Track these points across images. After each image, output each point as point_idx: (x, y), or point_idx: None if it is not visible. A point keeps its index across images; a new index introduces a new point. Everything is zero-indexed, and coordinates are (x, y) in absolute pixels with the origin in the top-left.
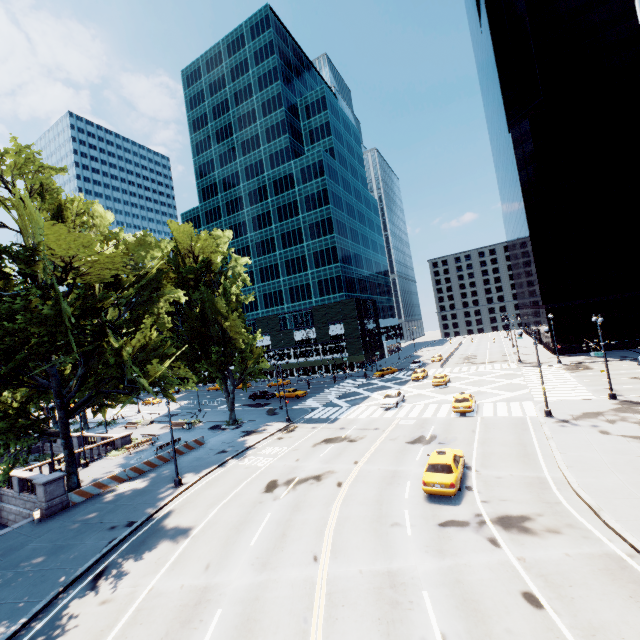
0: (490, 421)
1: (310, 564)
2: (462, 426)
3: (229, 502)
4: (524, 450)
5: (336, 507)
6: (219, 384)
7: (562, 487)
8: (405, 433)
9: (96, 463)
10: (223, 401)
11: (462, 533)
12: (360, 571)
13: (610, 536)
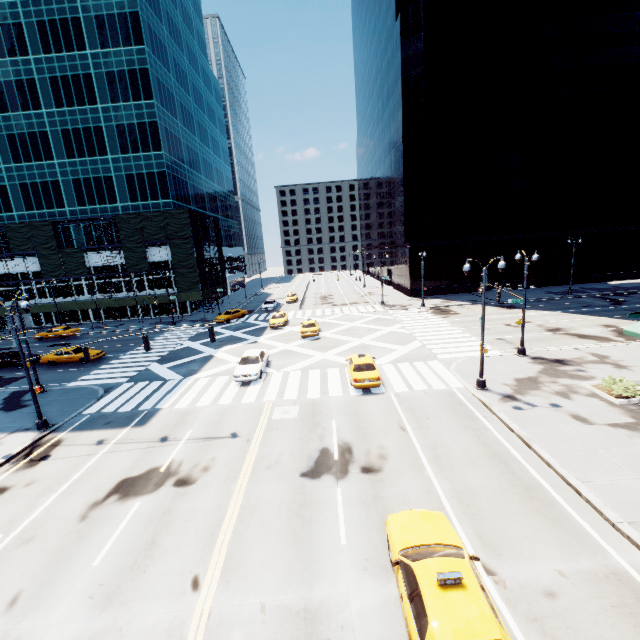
0: (413, 402)
1: None
2: (379, 417)
3: None
4: (514, 475)
5: None
6: None
7: None
8: (291, 444)
9: None
10: None
11: None
12: None
13: None
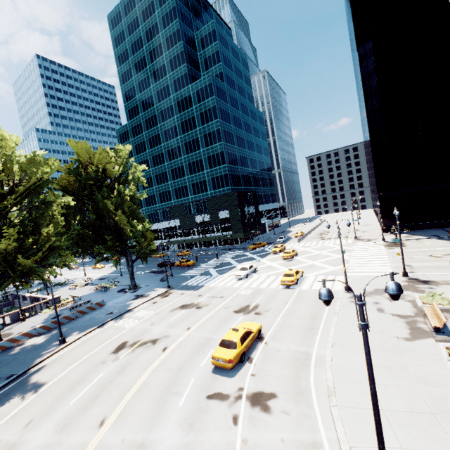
0: (303, 294)
1: (95, 428)
2: (281, 297)
3: (84, 360)
4: (312, 324)
5: (148, 371)
6: (115, 262)
7: (319, 364)
8: (238, 302)
9: (31, 318)
10: (142, 267)
11: (218, 407)
12: (123, 440)
13: (327, 423)
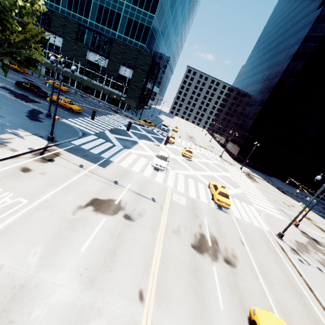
0: (245, 227)
1: None
2: (229, 228)
3: None
4: (307, 307)
5: None
6: None
7: None
8: (185, 222)
9: None
10: None
11: None
12: None
13: None
